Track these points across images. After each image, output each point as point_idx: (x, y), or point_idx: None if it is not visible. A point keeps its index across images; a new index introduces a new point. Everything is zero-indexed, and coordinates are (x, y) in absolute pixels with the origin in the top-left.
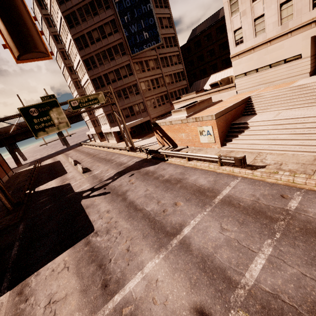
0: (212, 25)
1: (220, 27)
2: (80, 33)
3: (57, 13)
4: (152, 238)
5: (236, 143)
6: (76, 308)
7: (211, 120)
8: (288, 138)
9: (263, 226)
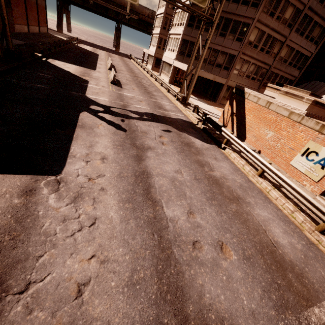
0: None
1: None
2: None
3: None
4: (146, 305)
5: None
6: None
7: None
8: None
9: None
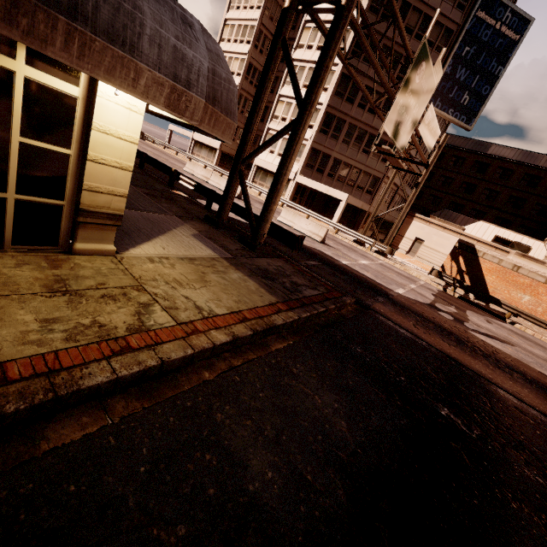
0: (475, 152)
1: (483, 164)
2: None
3: None
4: None
5: None
6: None
7: None
8: None
9: None
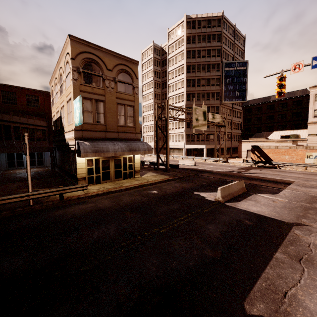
0: (264, 103)
1: (271, 106)
2: (192, 77)
3: (178, 61)
4: None
5: None
6: None
7: None
8: None
9: None
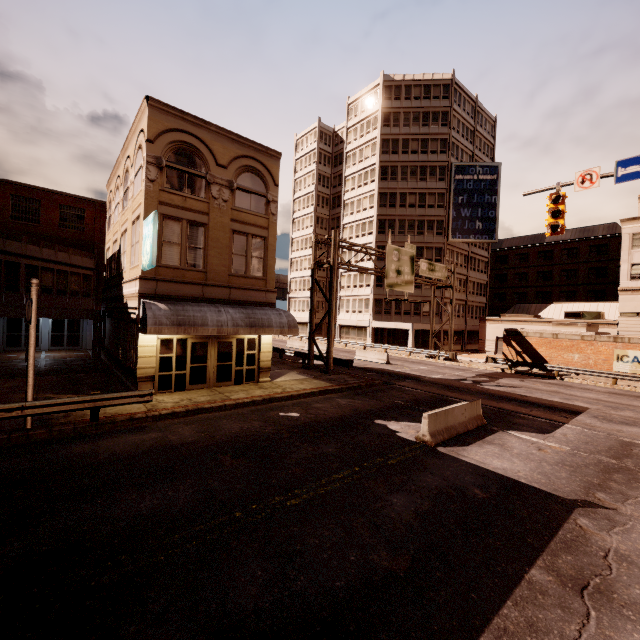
0: (533, 246)
1: (546, 252)
2: (391, 190)
3: (365, 157)
4: None
5: None
6: None
7: None
8: None
9: None
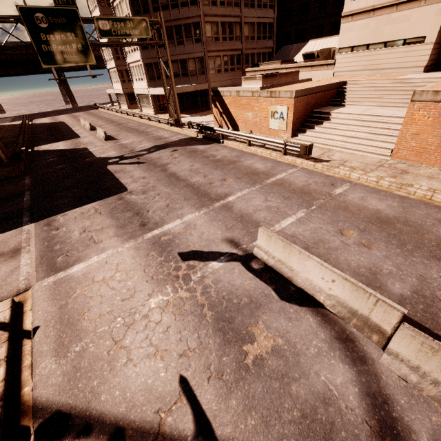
0: None
1: None
2: None
3: None
4: (194, 200)
5: (310, 135)
6: (114, 235)
7: (289, 98)
8: (365, 137)
9: (304, 201)
